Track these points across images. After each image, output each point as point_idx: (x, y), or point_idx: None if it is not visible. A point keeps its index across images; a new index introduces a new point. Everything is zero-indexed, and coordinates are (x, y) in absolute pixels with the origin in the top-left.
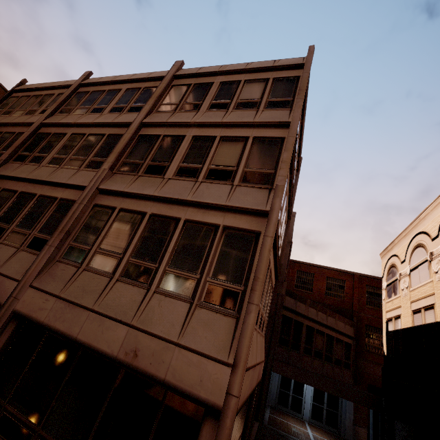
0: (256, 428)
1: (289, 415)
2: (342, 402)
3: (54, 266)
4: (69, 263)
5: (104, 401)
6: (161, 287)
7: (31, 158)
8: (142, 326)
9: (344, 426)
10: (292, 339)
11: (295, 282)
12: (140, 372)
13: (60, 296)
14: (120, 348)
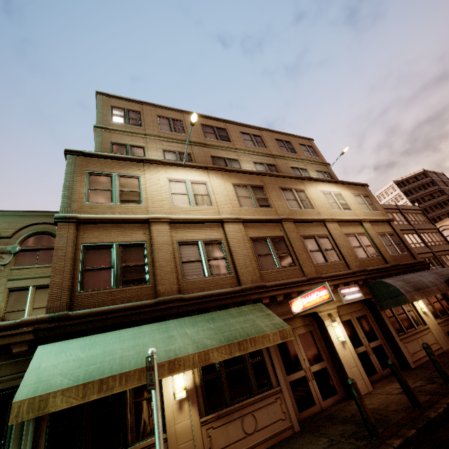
0: None
1: None
2: None
3: None
4: None
5: None
6: None
7: None
8: None
9: None
10: None
11: None
12: None
13: None
14: None
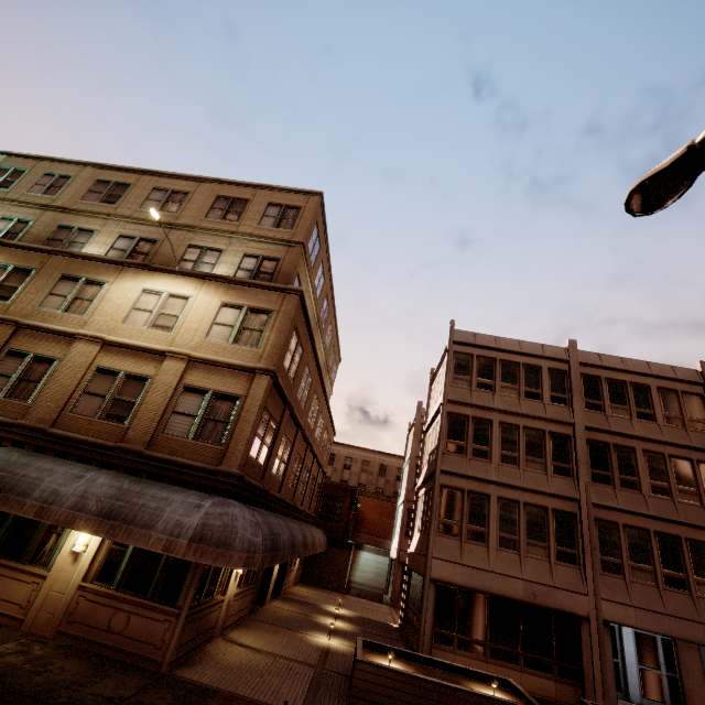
0: None
1: None
2: None
3: None
4: None
5: None
6: None
7: (619, 481)
8: None
9: None
10: None
11: None
12: None
13: None
14: None
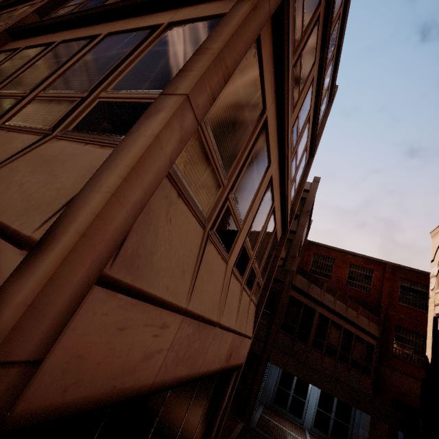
0: (238, 430)
1: (287, 419)
2: (356, 414)
3: None
4: None
5: None
6: (12, 120)
7: None
8: None
9: None
10: (299, 327)
11: (310, 266)
12: None
13: None
14: None
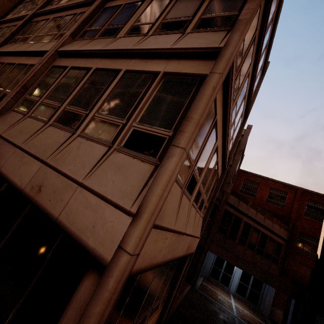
0: (187, 289)
1: (218, 286)
2: (265, 287)
3: (8, 114)
4: (20, 112)
5: (9, 231)
6: (86, 132)
7: (21, 39)
8: (54, 164)
9: (263, 305)
10: (230, 230)
11: (241, 188)
12: (38, 207)
13: (1, 135)
14: (29, 182)
